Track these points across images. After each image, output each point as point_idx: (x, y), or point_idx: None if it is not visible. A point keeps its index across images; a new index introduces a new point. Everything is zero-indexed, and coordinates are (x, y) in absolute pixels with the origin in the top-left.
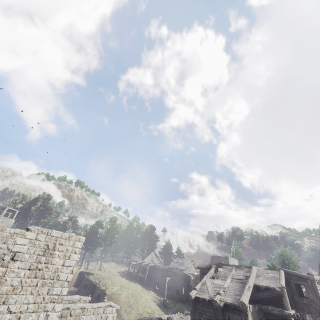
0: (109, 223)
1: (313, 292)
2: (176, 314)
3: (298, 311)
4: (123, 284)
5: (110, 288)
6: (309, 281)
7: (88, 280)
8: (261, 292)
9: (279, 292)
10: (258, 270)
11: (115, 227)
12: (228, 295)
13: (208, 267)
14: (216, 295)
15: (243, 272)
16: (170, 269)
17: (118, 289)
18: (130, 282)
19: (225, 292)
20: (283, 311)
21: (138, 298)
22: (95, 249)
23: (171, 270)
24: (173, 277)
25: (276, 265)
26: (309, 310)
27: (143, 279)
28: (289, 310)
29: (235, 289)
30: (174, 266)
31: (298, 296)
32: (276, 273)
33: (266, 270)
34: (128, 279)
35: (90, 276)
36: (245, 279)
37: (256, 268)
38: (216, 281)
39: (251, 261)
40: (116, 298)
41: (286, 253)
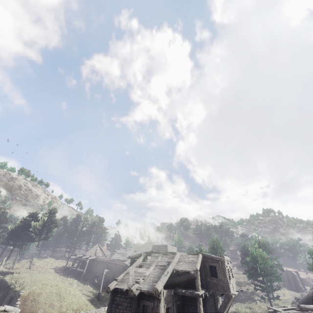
0: (46, 215)
1: (222, 272)
2: (106, 307)
3: (208, 290)
4: (48, 281)
5: (27, 288)
6: (220, 262)
7: (3, 281)
8: (179, 276)
9: (193, 275)
10: (181, 256)
11: (53, 219)
12: (146, 283)
13: (138, 256)
14: (135, 284)
15: (168, 258)
16: (111, 261)
17: (38, 288)
18: (58, 279)
19: (145, 280)
20: (194, 292)
21: (64, 295)
22: (27, 245)
23: (112, 261)
24: (113, 268)
25: (202, 250)
26: (217, 288)
27: (82, 273)
28: (199, 290)
29: (155, 276)
30: (116, 257)
31: (210, 277)
32: (195, 257)
33: (188, 255)
34: (64, 275)
35: (7, 276)
36: (167, 265)
37: (180, 253)
38: (141, 269)
39: (188, 248)
40: (34, 299)
41: (216, 239)
